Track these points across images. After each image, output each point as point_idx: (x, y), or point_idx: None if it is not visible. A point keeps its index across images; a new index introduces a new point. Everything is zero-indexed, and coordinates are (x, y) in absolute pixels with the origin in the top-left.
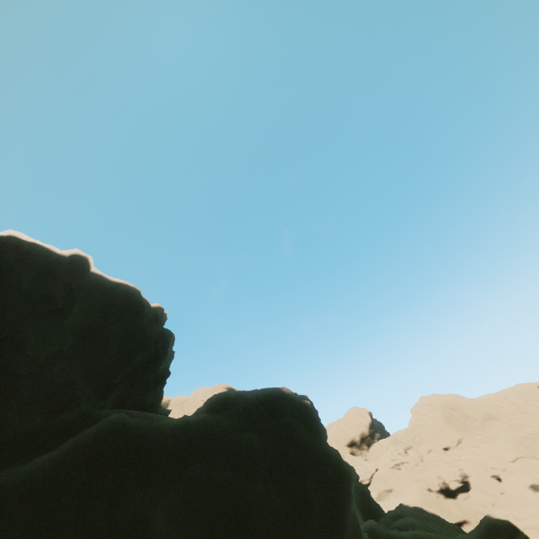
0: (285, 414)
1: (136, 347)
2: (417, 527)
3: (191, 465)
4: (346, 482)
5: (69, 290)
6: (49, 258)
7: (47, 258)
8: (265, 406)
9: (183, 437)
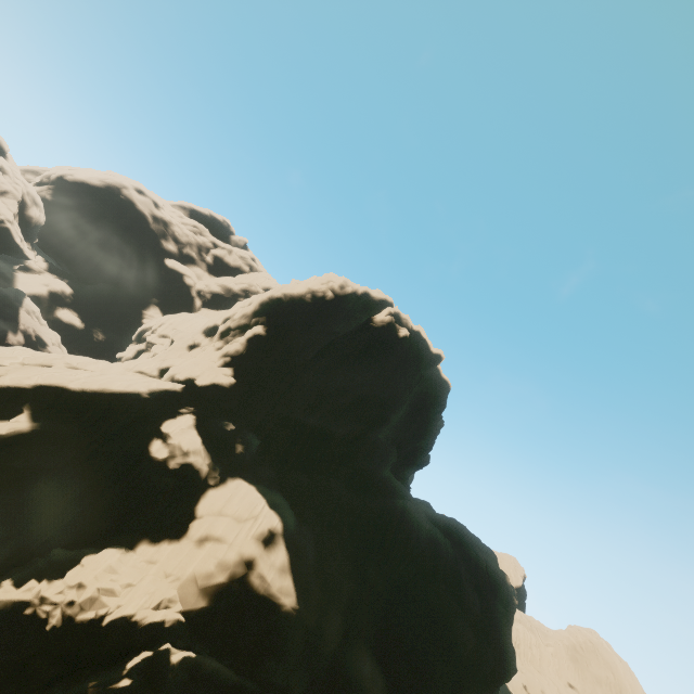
0: (499, 600)
1: (424, 435)
2: None
3: (439, 579)
4: (510, 676)
5: (419, 379)
6: (425, 352)
7: (424, 353)
8: (490, 580)
9: (437, 552)
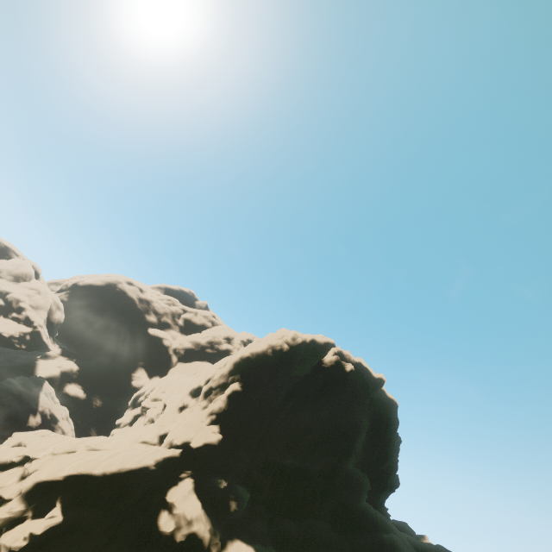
0: None
1: (388, 456)
2: None
3: None
4: None
5: (370, 403)
6: (369, 378)
7: (368, 379)
8: None
9: None
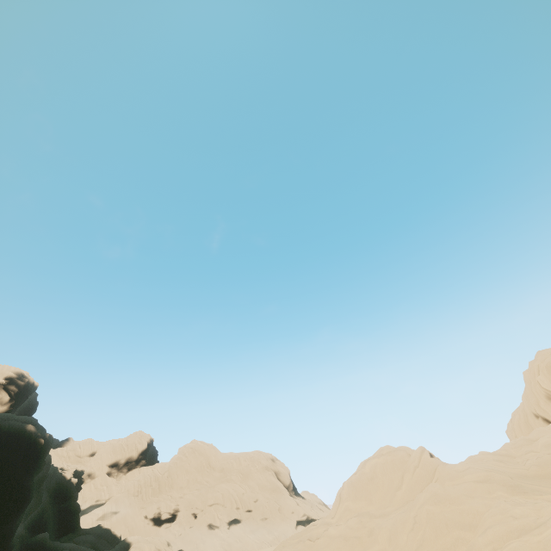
0: (12, 448)
1: None
2: (87, 542)
3: None
4: (21, 505)
5: None
6: None
7: None
8: (1, 438)
9: None
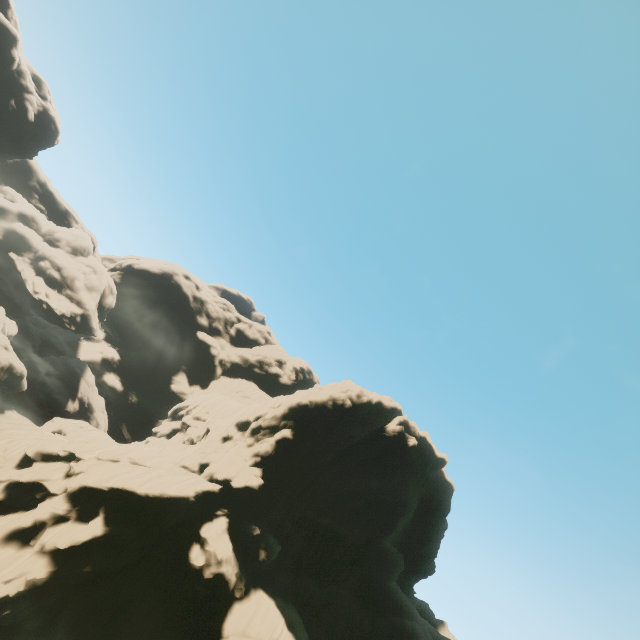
0: None
1: (429, 540)
2: None
3: None
4: None
5: (425, 481)
6: (430, 456)
7: (429, 457)
8: None
9: None
